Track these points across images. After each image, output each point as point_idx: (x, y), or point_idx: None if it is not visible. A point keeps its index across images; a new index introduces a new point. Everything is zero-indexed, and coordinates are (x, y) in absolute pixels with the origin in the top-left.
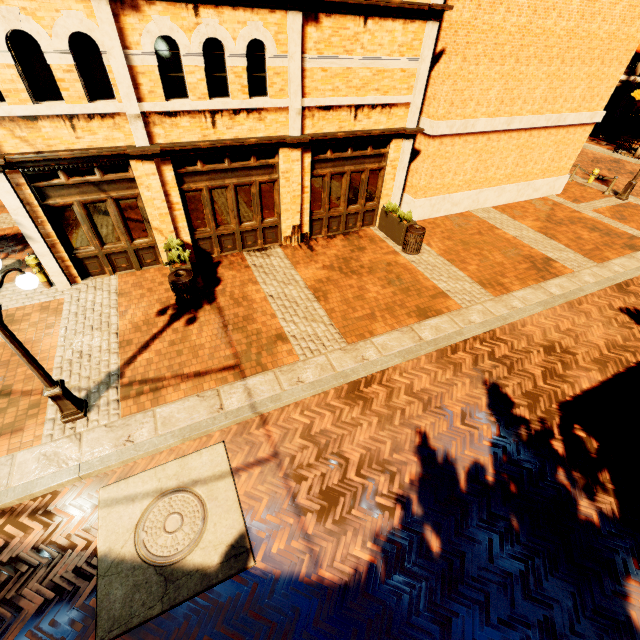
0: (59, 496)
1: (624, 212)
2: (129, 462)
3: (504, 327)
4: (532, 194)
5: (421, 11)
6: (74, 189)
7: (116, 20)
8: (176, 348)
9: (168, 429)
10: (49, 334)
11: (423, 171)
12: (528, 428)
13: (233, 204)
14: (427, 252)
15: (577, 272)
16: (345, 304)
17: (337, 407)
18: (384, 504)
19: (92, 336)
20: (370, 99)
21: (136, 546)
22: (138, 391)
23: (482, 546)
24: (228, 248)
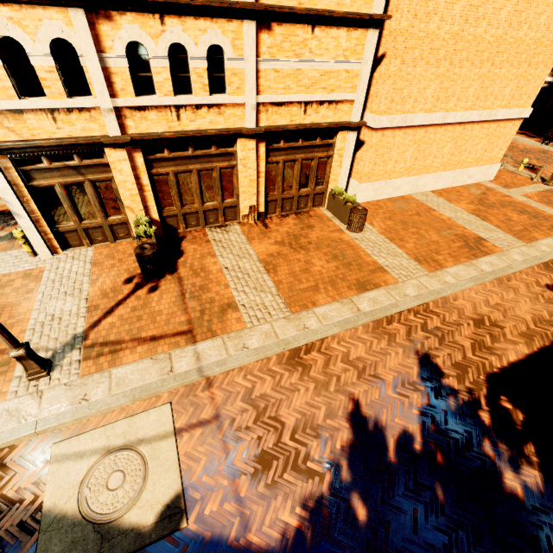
0: (15, 450)
1: (551, 197)
2: (83, 419)
3: (437, 300)
4: (467, 180)
5: (363, 20)
6: (56, 172)
7: (91, 28)
8: (137, 313)
9: (121, 389)
10: (28, 298)
11: (367, 159)
12: (456, 398)
13: (196, 186)
14: (369, 230)
15: (506, 251)
16: (292, 276)
17: (278, 372)
18: (315, 469)
19: (65, 301)
20: (318, 96)
21: (79, 502)
22: (99, 352)
23: (407, 516)
24: (192, 224)
